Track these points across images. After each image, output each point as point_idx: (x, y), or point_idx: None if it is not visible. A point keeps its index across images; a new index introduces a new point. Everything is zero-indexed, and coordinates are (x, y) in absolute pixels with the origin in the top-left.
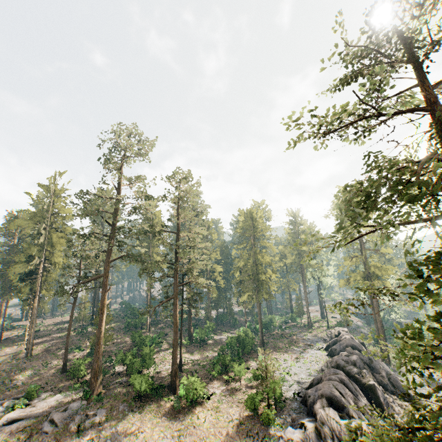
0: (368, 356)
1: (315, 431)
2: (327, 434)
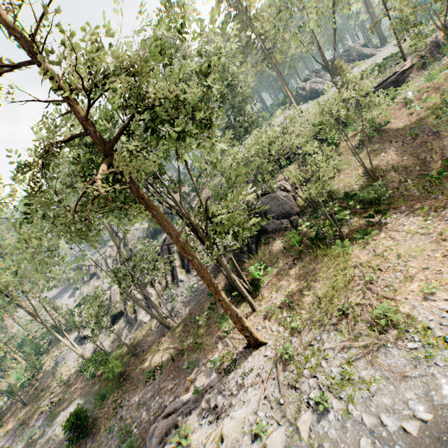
0: (350, 51)
1: (296, 92)
2: (298, 90)
